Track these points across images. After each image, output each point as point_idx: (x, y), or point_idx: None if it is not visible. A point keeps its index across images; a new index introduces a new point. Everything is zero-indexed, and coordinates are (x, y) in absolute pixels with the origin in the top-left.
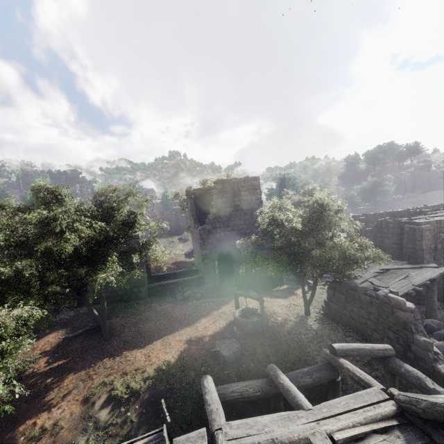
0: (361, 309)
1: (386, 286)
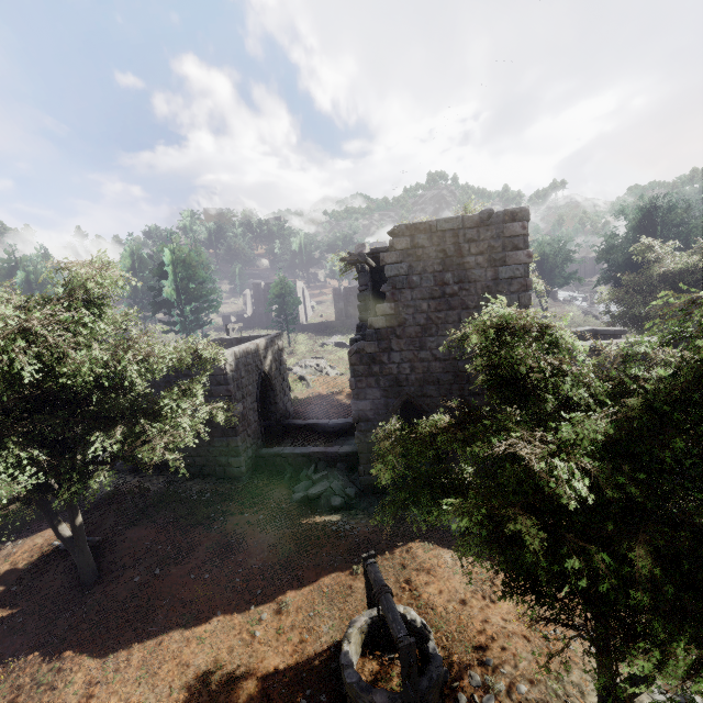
0: None
1: None
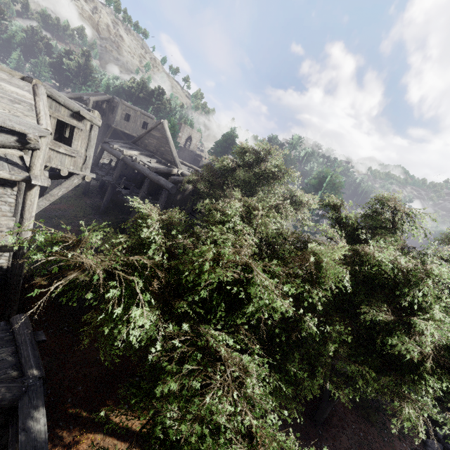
0: None
1: None
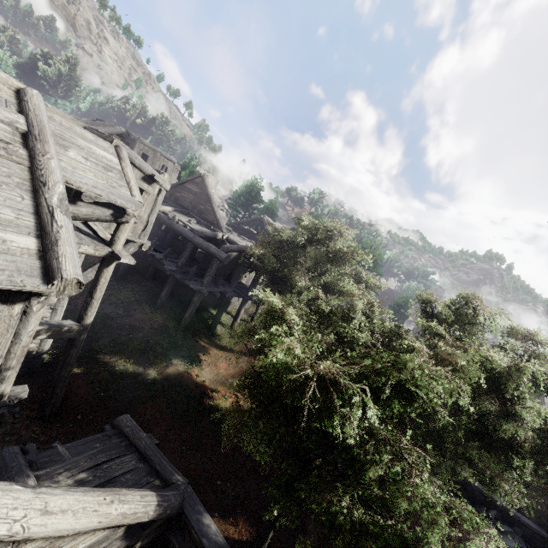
0: None
1: None
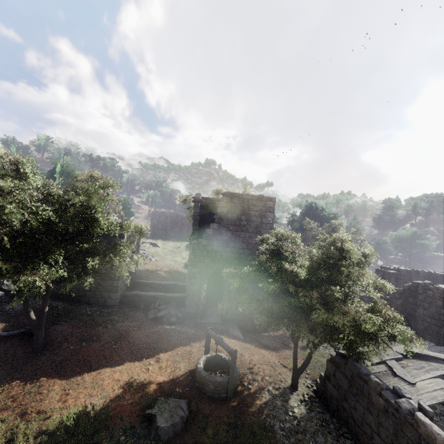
0: (368, 413)
1: (412, 382)
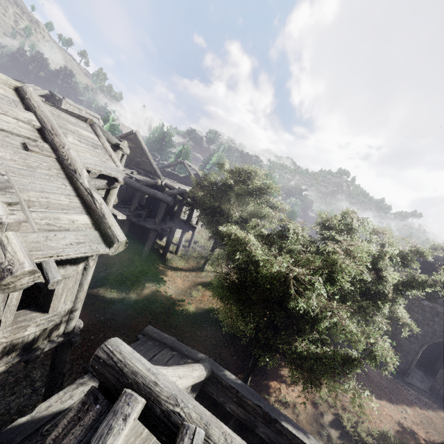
0: None
1: None
